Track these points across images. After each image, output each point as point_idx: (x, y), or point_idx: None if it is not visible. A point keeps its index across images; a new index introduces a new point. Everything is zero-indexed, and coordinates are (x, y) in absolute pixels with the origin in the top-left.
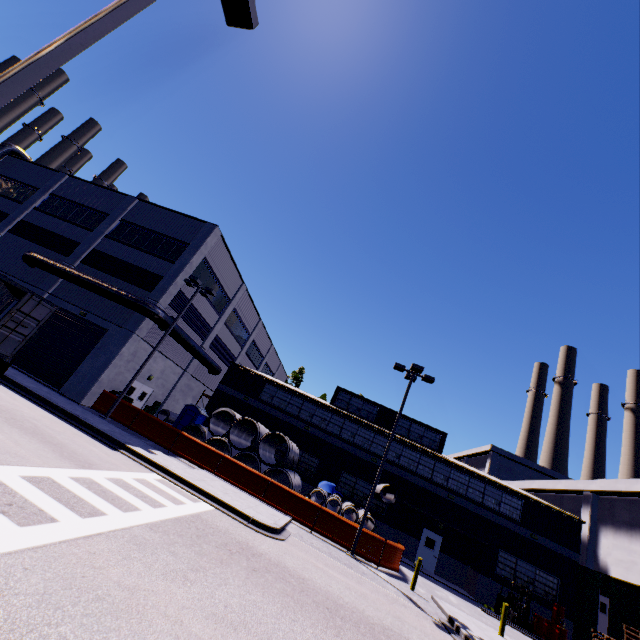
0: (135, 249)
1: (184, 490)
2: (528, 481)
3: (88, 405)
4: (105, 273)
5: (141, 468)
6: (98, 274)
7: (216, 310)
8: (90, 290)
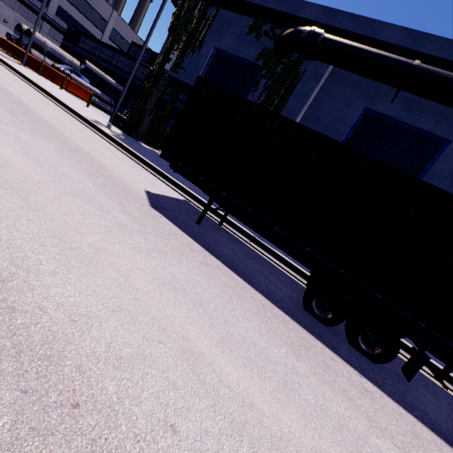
0: None
1: None
2: None
3: None
4: None
5: None
6: None
7: None
8: None
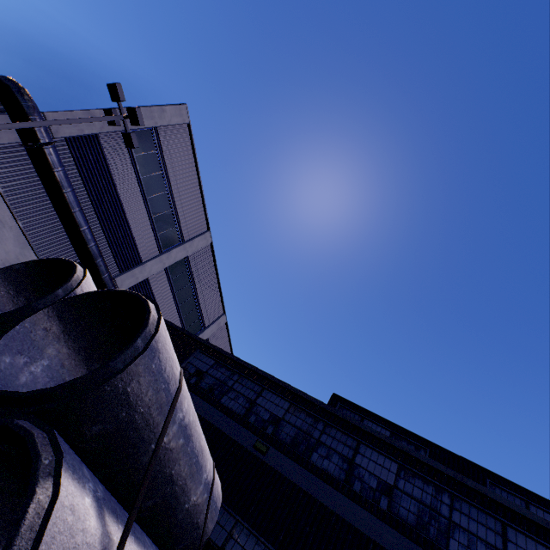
0: None
1: None
2: None
3: None
4: None
5: None
6: None
7: (157, 237)
8: None
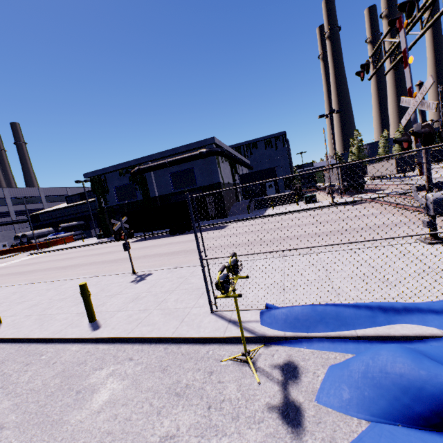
0: None
1: None
2: None
3: None
4: None
5: None
6: None
7: (2, 206)
8: None
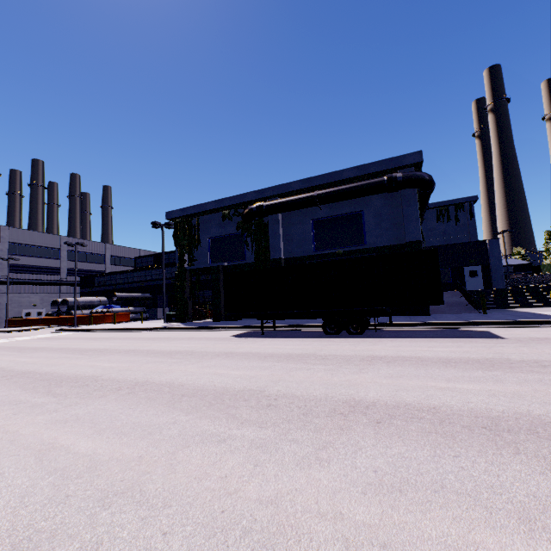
0: None
1: None
2: None
3: (3, 327)
4: None
5: None
6: None
7: (53, 258)
8: None
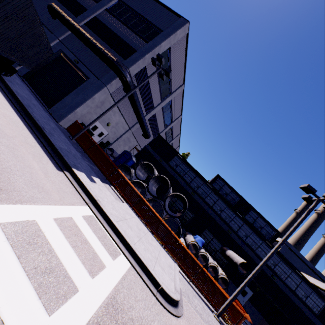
0: (123, 24)
1: (107, 233)
2: (314, 279)
3: (64, 126)
4: (98, 36)
5: (75, 198)
6: (93, 36)
7: (161, 96)
8: (84, 43)
